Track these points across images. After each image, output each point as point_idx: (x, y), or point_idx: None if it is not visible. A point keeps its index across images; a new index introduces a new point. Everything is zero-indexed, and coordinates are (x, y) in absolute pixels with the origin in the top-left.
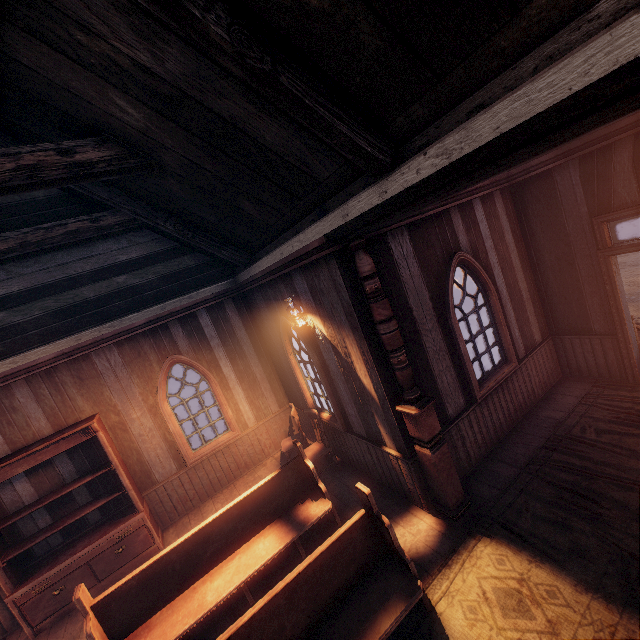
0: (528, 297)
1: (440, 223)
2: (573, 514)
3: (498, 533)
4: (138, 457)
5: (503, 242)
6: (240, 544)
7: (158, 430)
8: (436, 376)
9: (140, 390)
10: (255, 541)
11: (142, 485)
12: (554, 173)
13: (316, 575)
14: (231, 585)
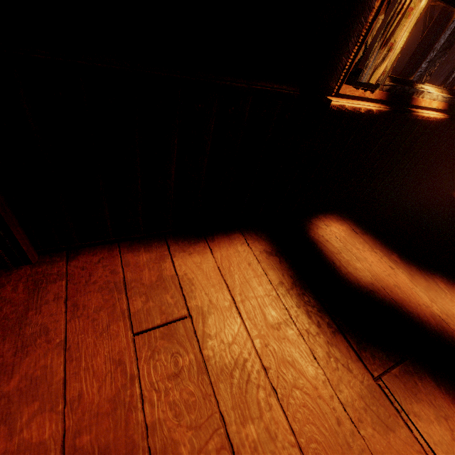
0: None
1: None
2: None
3: None
4: None
5: None
6: None
7: None
8: None
9: None
10: None
11: None
12: None
13: None
14: None
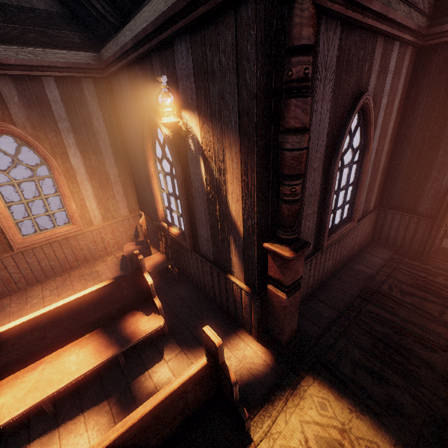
0: (381, 169)
1: (366, 47)
2: (388, 366)
3: (321, 374)
4: None
5: (391, 106)
6: (48, 352)
7: None
8: (302, 219)
9: None
10: (68, 350)
11: None
12: None
13: (127, 444)
14: (20, 407)
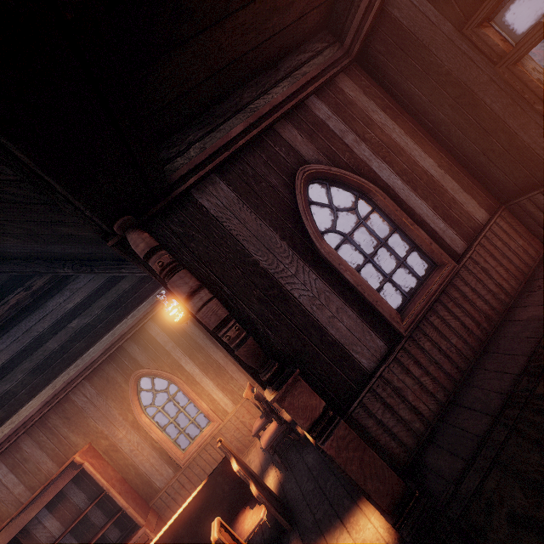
0: (442, 173)
1: (265, 147)
2: None
3: None
4: (136, 471)
5: (373, 127)
6: None
7: (145, 442)
8: (325, 326)
9: (118, 411)
10: None
11: (147, 496)
12: (388, 10)
13: None
14: None
